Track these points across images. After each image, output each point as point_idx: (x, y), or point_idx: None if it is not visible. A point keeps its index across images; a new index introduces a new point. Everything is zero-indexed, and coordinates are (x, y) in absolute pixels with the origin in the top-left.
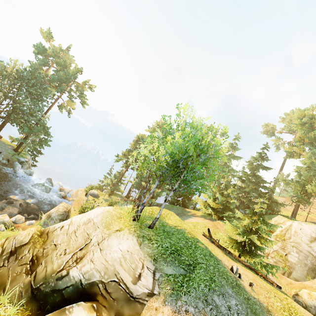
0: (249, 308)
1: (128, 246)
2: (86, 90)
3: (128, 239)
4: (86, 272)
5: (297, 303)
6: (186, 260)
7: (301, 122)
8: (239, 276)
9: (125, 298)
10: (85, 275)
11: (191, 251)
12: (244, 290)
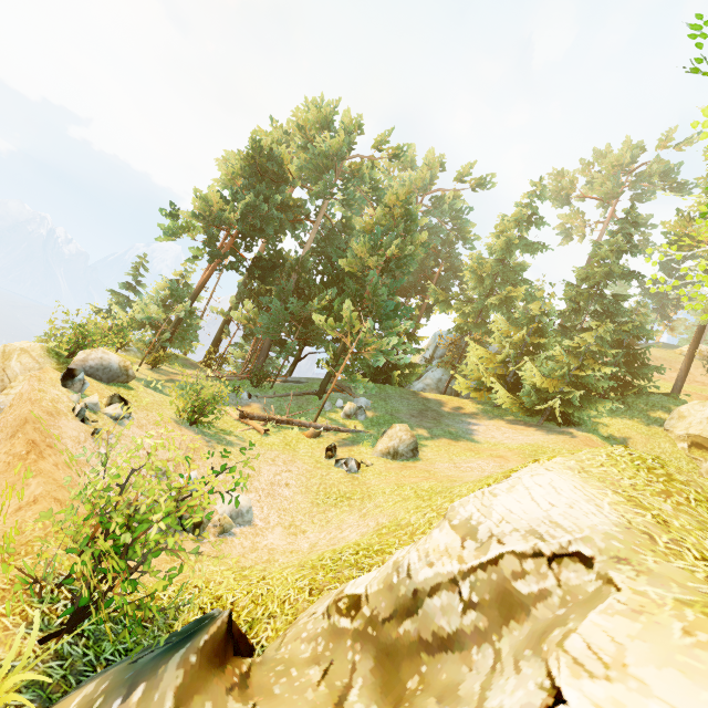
0: None
1: None
2: None
3: None
4: None
5: None
6: None
7: None
8: None
9: None
10: None
11: None
12: None
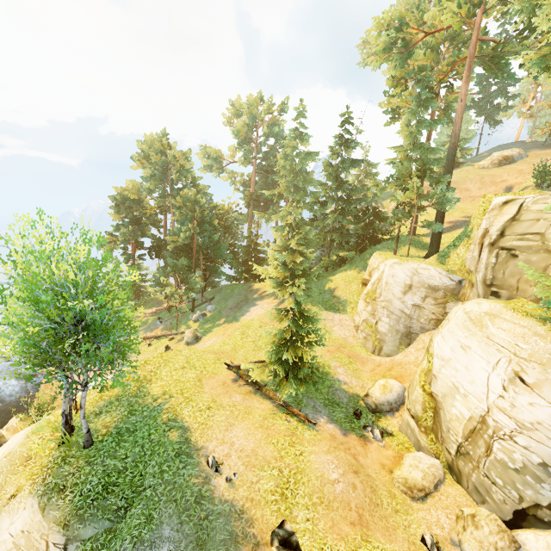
0: (194, 541)
1: (24, 522)
2: None
3: (24, 509)
4: None
5: (322, 448)
6: (113, 504)
7: (387, 43)
8: (216, 471)
9: None
10: None
11: (141, 466)
12: (208, 501)
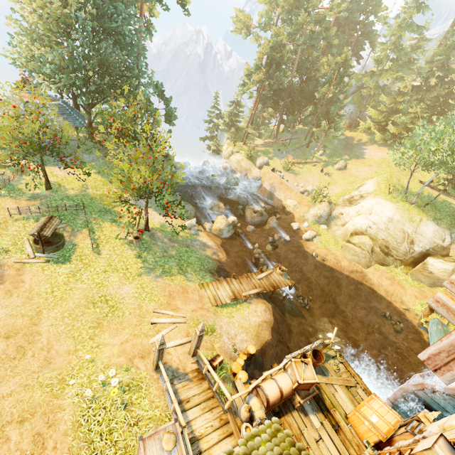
0: None
1: (433, 228)
2: None
3: (430, 224)
4: (421, 247)
5: None
6: None
7: None
8: None
9: (442, 249)
10: (422, 248)
11: None
12: None
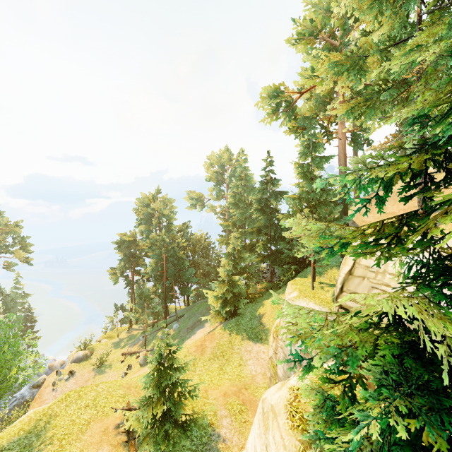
0: None
1: None
2: (20, 228)
3: None
4: None
5: None
6: None
7: (274, 107)
8: None
9: None
10: None
11: None
12: None
